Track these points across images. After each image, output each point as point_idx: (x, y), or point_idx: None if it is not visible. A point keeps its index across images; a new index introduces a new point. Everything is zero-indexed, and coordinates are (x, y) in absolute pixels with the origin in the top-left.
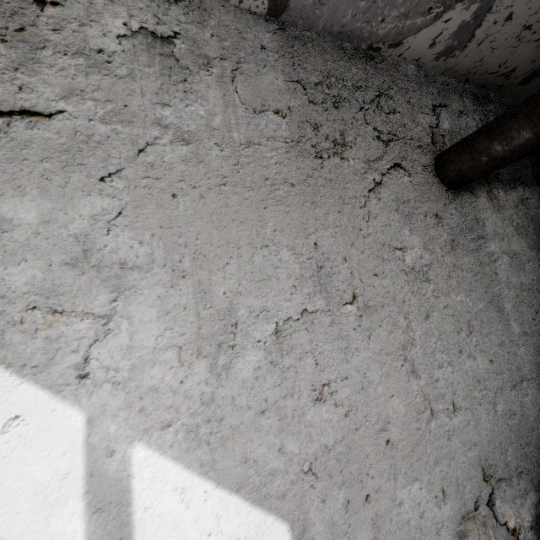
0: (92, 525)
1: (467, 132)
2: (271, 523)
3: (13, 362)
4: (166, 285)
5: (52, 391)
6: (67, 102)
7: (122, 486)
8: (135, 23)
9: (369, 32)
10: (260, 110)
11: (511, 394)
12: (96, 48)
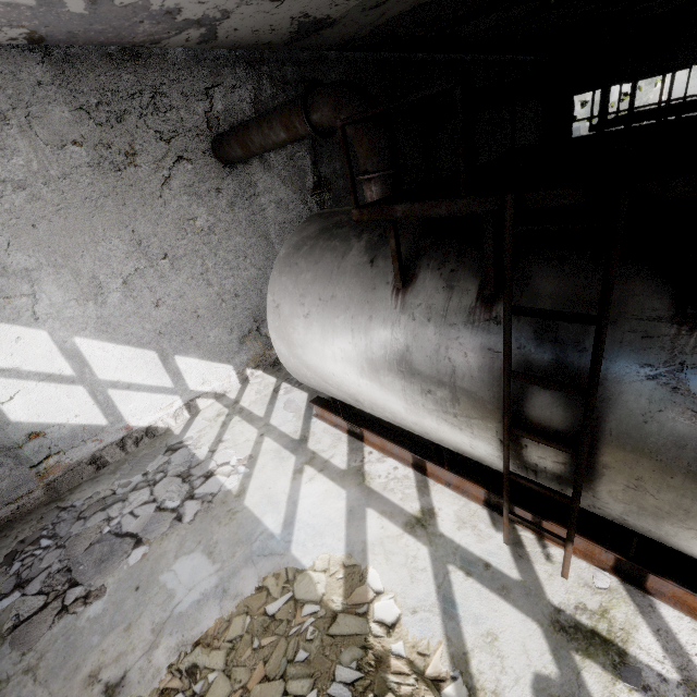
0: (71, 363)
1: (241, 106)
2: (147, 352)
3: (4, 320)
4: (55, 274)
5: (27, 326)
6: None
7: (77, 351)
8: None
9: (127, 42)
10: (62, 146)
11: None
12: None
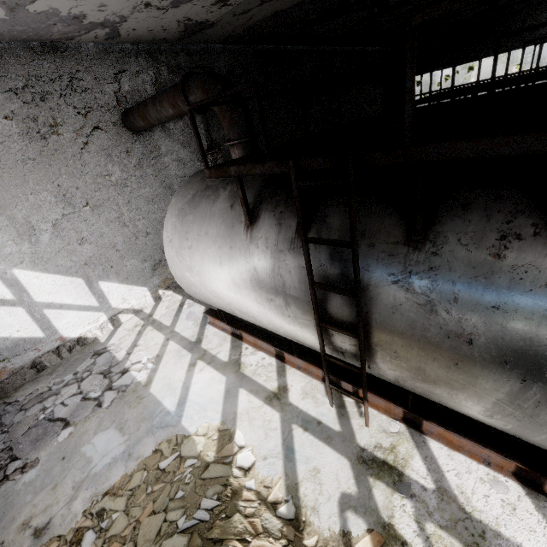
0: (11, 290)
1: (144, 87)
2: (75, 279)
3: None
4: None
5: None
6: None
7: (15, 280)
8: None
9: (46, 38)
10: None
11: None
12: None
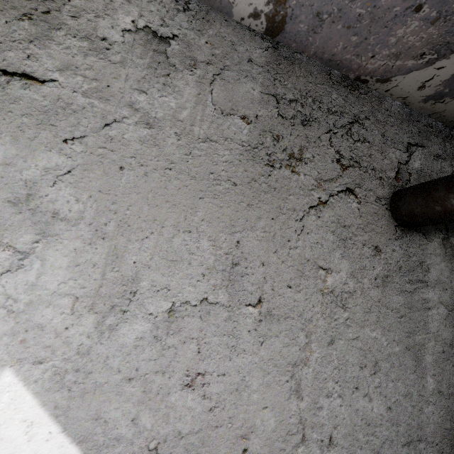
0: None
1: (439, 175)
2: None
3: None
4: (85, 241)
5: None
6: (61, 74)
7: None
8: (142, 22)
9: (358, 64)
10: (227, 113)
11: (402, 450)
12: (102, 36)
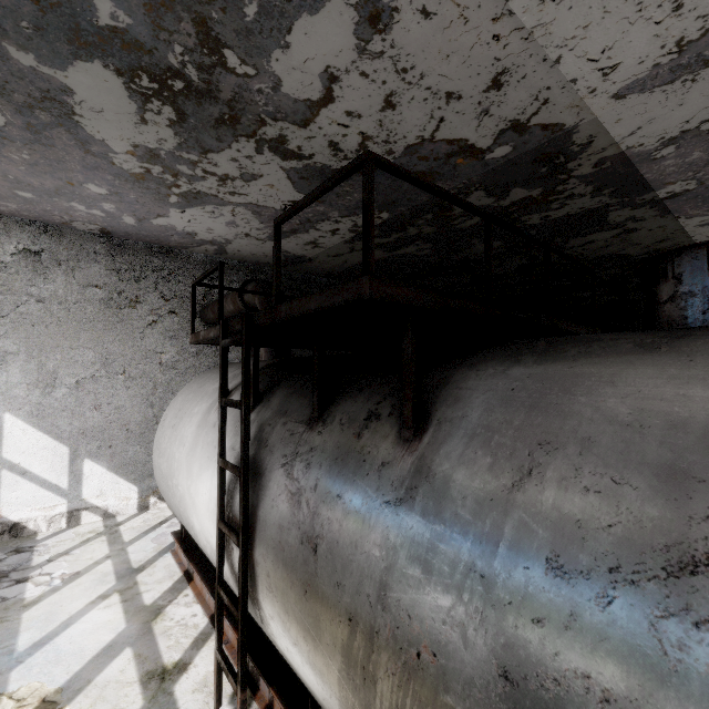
0: None
1: None
2: (61, 446)
3: None
4: (25, 361)
5: None
6: None
7: (0, 425)
8: (21, 246)
9: (165, 244)
10: (87, 286)
11: None
12: (0, 261)
